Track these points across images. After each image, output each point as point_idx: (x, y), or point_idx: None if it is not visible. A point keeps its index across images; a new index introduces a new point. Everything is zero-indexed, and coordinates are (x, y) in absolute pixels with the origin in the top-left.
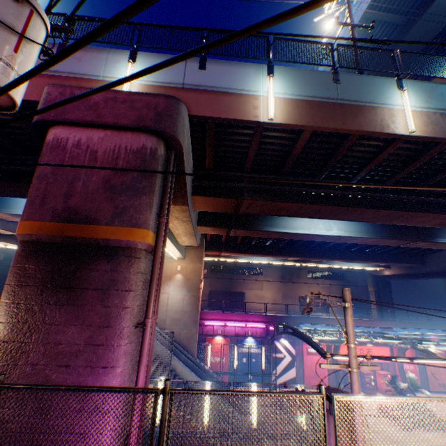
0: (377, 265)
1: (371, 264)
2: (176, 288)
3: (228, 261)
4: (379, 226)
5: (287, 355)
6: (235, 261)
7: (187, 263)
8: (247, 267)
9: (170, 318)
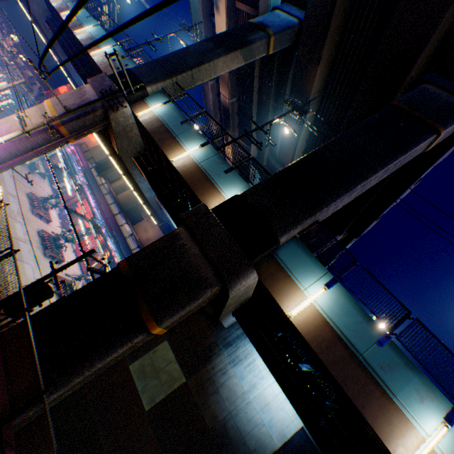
0: None
1: None
2: None
3: None
4: None
5: (71, 184)
6: None
7: None
8: None
9: None
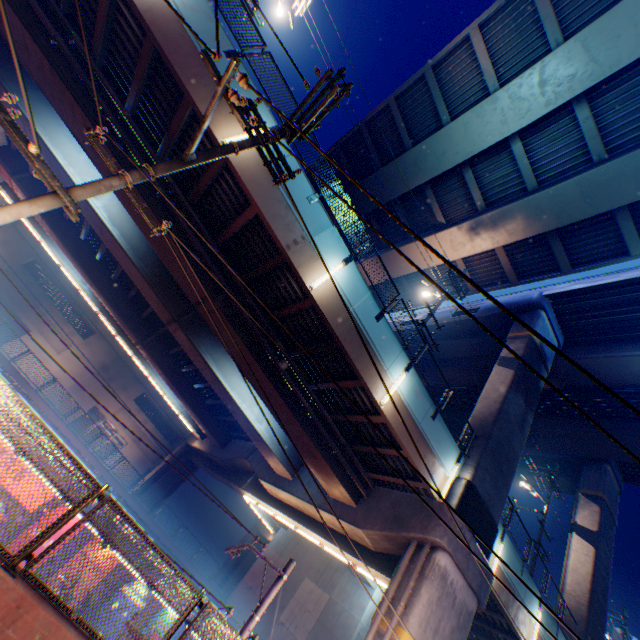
0: (196, 423)
1: (191, 416)
2: None
3: (66, 280)
4: (158, 262)
5: None
6: (75, 290)
7: None
8: (81, 312)
9: None
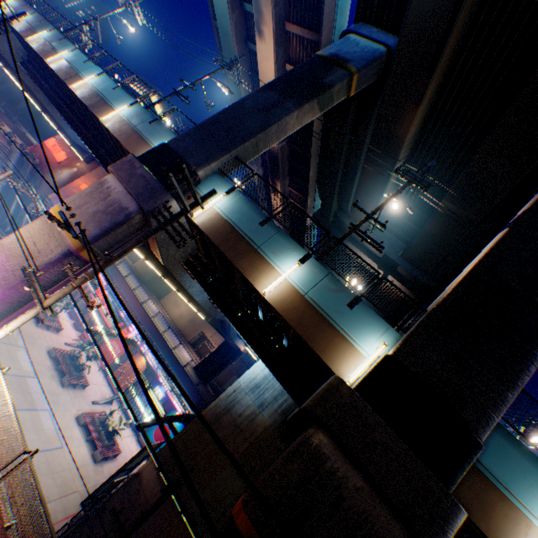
0: None
1: None
2: (69, 173)
3: None
4: None
5: None
6: None
7: (86, 168)
8: None
9: (50, 182)
